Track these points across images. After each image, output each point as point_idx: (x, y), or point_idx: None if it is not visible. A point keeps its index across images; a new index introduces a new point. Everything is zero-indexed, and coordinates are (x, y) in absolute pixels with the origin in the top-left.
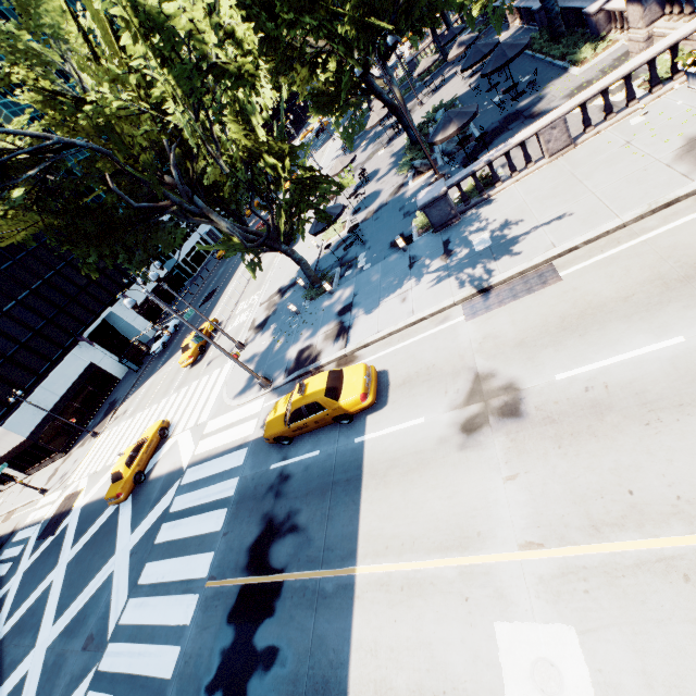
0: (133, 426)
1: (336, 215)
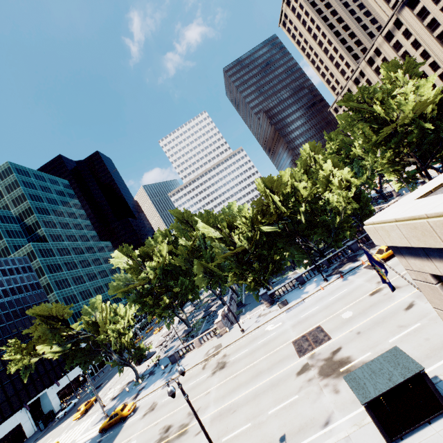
0: None
1: (152, 355)
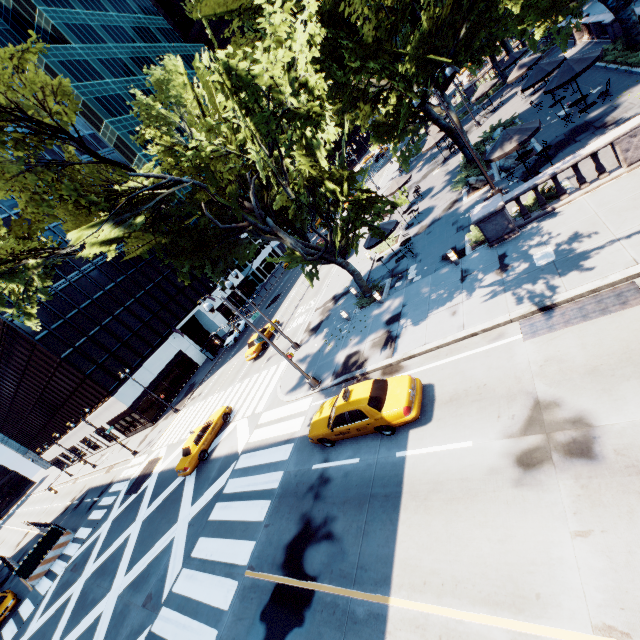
0: (204, 408)
1: (389, 231)
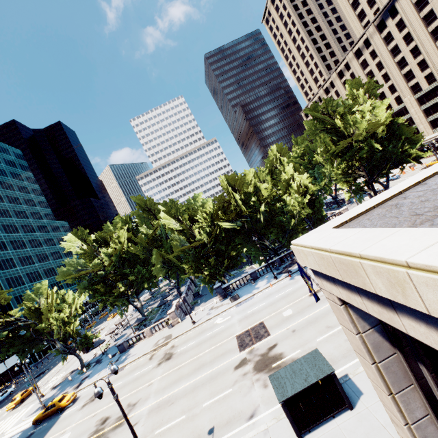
0: None
1: (100, 343)
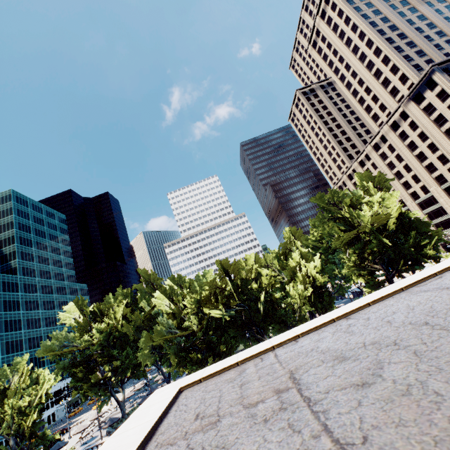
0: None
1: (60, 447)
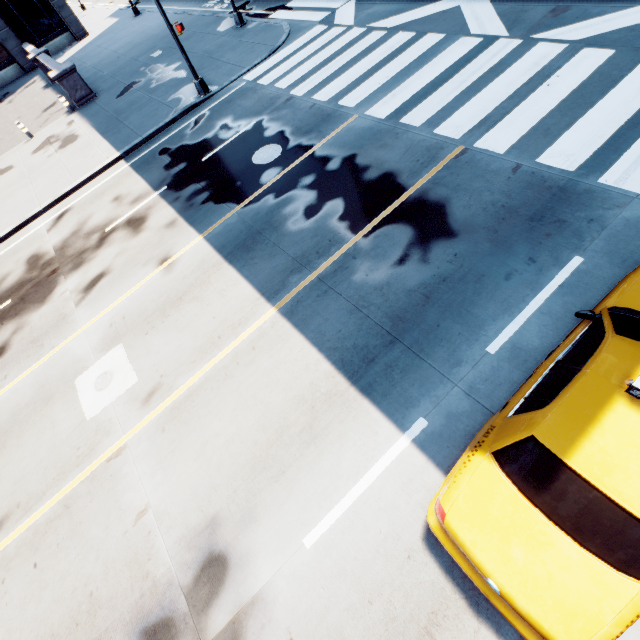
0: None
1: None
